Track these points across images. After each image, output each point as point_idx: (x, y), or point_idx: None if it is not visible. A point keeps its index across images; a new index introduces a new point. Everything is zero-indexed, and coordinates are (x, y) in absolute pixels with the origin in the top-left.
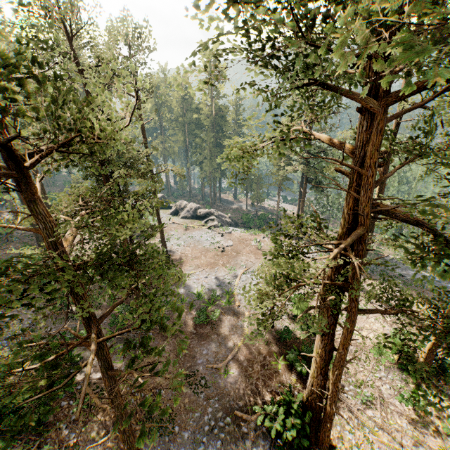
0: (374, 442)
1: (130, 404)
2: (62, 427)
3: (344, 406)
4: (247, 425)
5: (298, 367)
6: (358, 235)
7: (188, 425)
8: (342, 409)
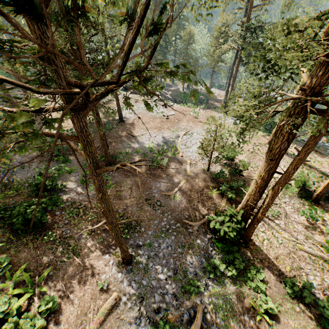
0: (278, 238)
1: None
2: (59, 227)
3: None
4: (191, 228)
5: (229, 194)
6: None
7: (150, 227)
8: None
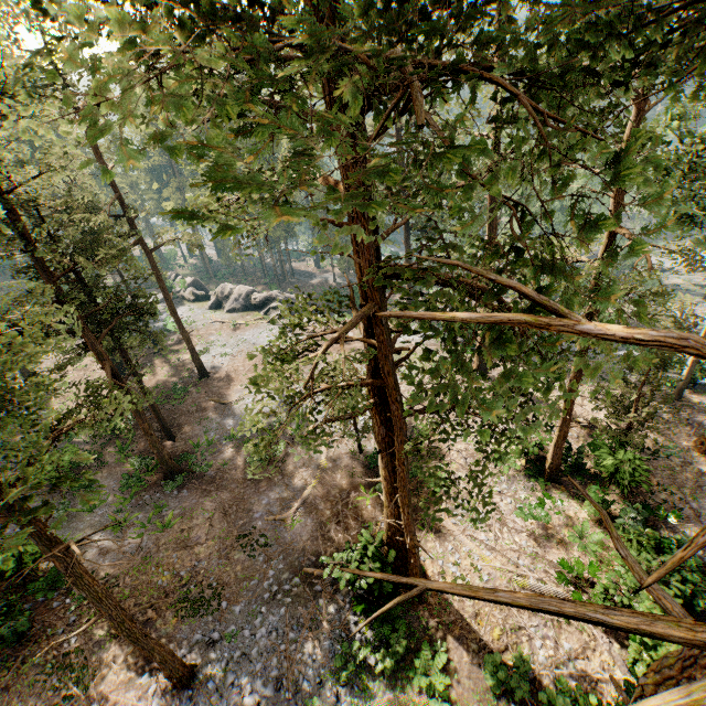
0: (483, 570)
1: (157, 587)
2: (58, 633)
3: (451, 534)
4: (321, 582)
5: None
6: (360, 315)
7: (240, 597)
8: (447, 539)
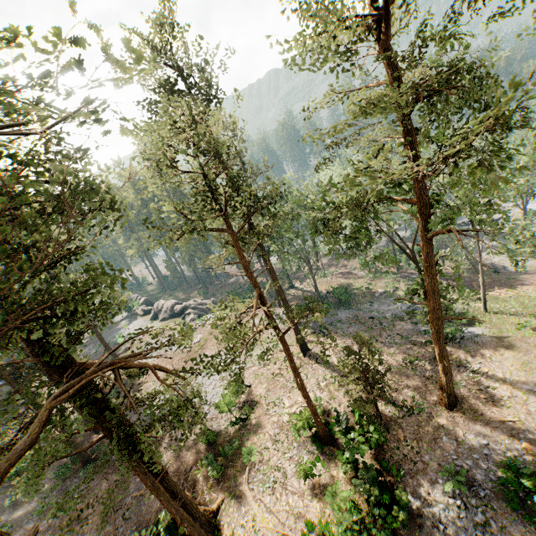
0: (260, 530)
1: None
2: None
3: (247, 499)
4: None
5: (209, 471)
6: None
7: None
8: (243, 504)
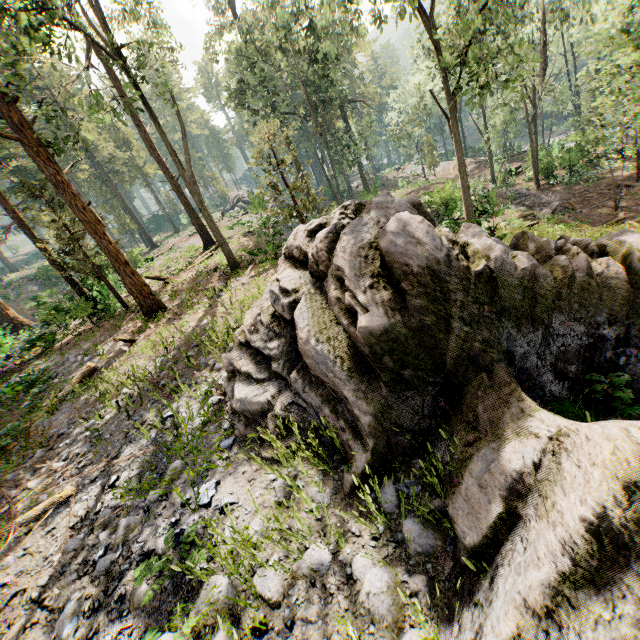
0: None
1: None
2: None
3: None
4: None
5: None
6: None
7: None
8: None
